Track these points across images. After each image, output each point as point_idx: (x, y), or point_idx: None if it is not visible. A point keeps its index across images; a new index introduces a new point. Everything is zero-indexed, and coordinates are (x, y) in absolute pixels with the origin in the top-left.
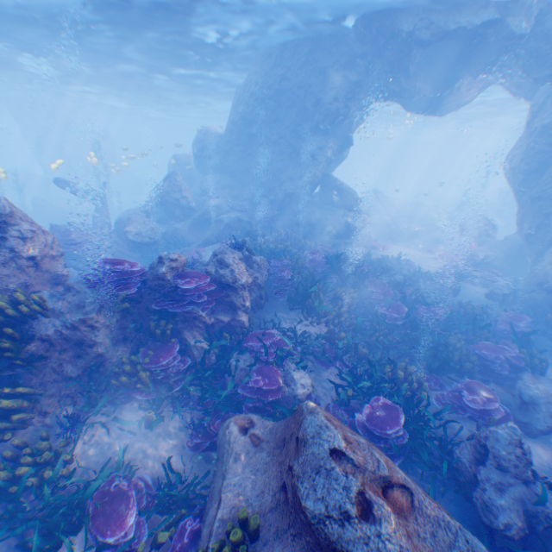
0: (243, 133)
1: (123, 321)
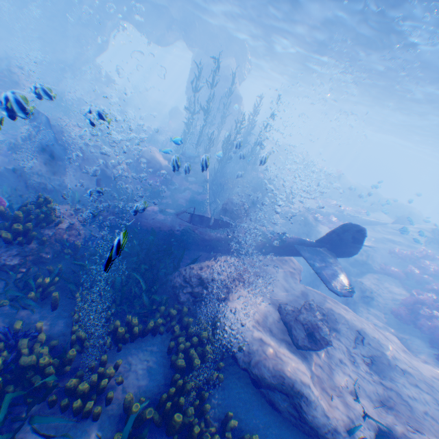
0: None
1: None
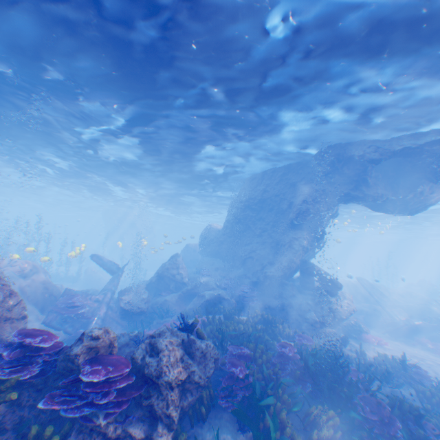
0: (234, 227)
1: (6, 416)
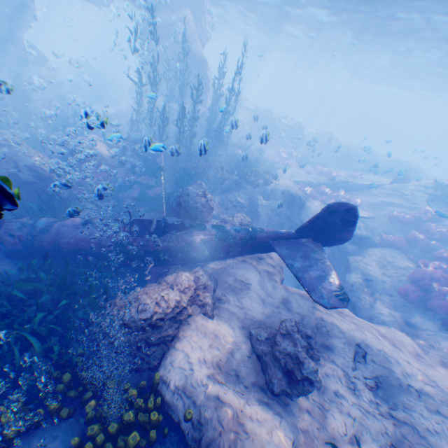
0: None
1: None
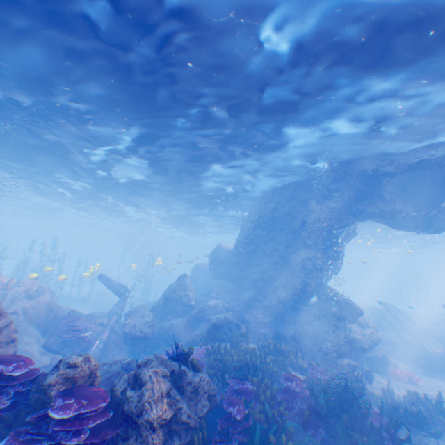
0: (244, 246)
1: None
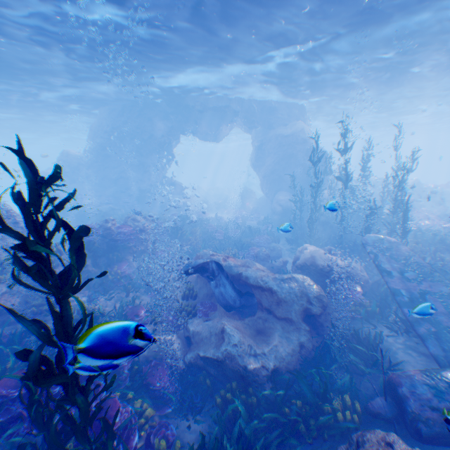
0: (101, 154)
1: (94, 255)
